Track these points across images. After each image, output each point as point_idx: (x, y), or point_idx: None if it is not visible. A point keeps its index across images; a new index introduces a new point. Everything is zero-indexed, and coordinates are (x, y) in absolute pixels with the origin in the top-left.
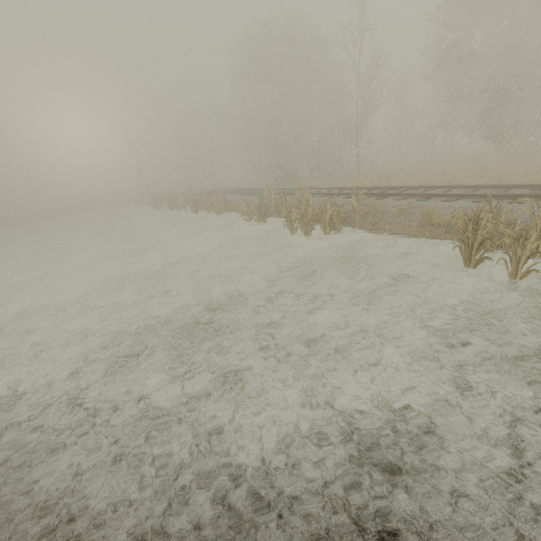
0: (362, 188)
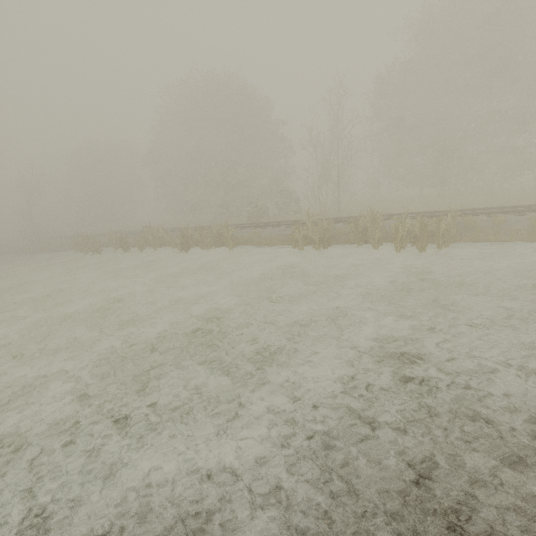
0: (394, 215)
